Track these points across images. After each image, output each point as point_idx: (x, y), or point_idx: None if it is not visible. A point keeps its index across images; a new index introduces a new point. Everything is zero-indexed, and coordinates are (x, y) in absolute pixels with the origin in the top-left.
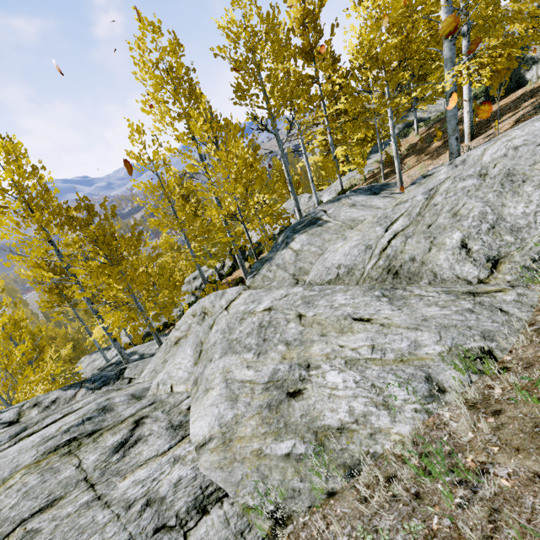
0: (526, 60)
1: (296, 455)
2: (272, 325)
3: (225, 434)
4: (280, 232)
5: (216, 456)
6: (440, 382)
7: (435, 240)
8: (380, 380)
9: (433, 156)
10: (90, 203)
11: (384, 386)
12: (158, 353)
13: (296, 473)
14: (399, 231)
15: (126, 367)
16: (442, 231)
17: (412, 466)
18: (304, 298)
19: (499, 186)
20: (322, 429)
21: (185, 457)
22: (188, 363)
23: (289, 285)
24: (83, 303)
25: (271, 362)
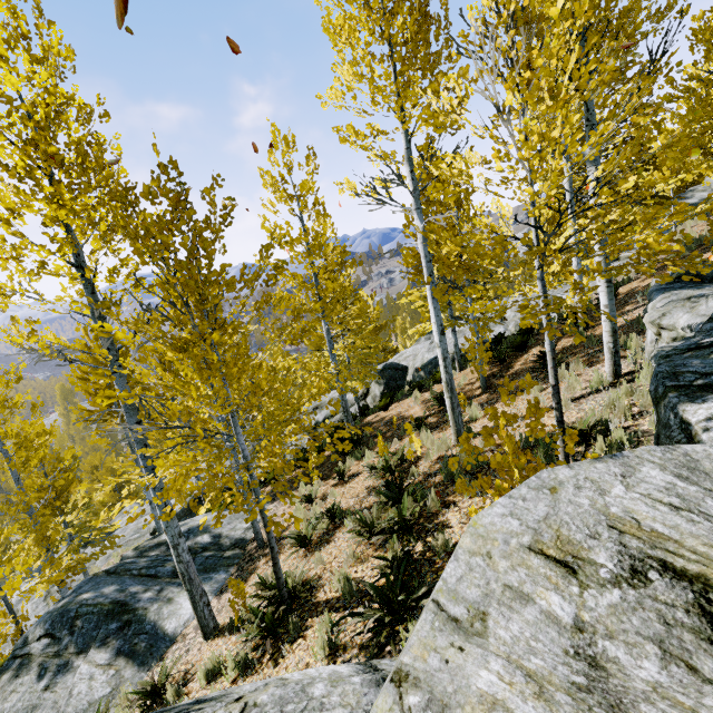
0: None
1: None
2: None
3: None
4: None
5: None
6: None
7: None
8: None
9: None
10: (181, 182)
11: None
12: None
13: None
14: None
15: None
16: None
17: None
18: None
19: None
20: None
21: None
22: None
23: None
24: (143, 421)
25: None
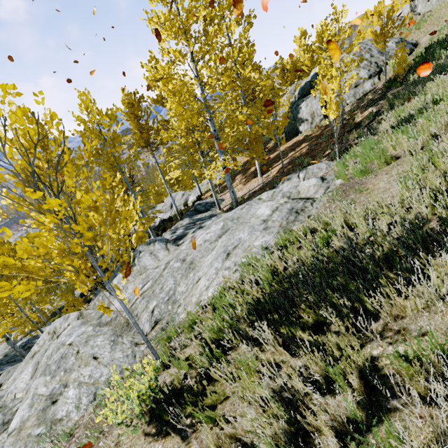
0: (298, 119)
1: (41, 434)
2: (65, 357)
3: (21, 426)
4: (156, 227)
5: (13, 438)
6: (97, 395)
7: (148, 304)
8: (83, 394)
9: (246, 181)
10: None
11: (82, 397)
12: (22, 363)
13: (37, 442)
14: (144, 292)
15: (1, 374)
16: (153, 298)
17: (66, 435)
18: (88, 337)
19: (185, 270)
20: (55, 420)
21: (1, 441)
22: (28, 377)
23: (97, 318)
24: None
25: (55, 382)
